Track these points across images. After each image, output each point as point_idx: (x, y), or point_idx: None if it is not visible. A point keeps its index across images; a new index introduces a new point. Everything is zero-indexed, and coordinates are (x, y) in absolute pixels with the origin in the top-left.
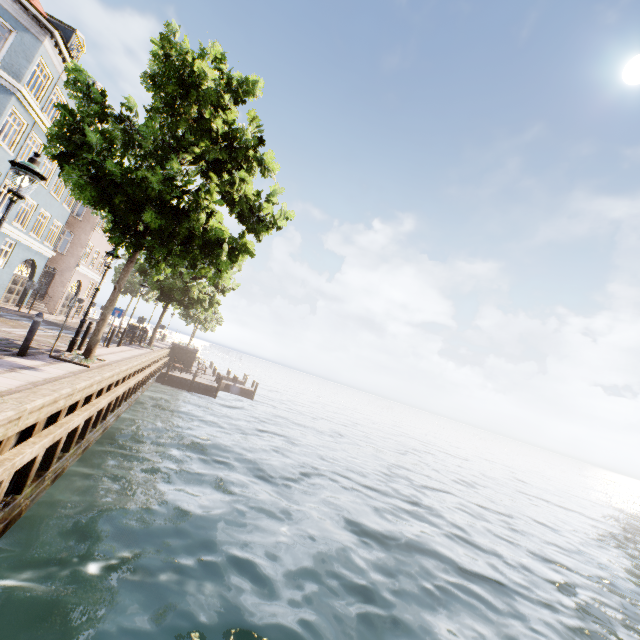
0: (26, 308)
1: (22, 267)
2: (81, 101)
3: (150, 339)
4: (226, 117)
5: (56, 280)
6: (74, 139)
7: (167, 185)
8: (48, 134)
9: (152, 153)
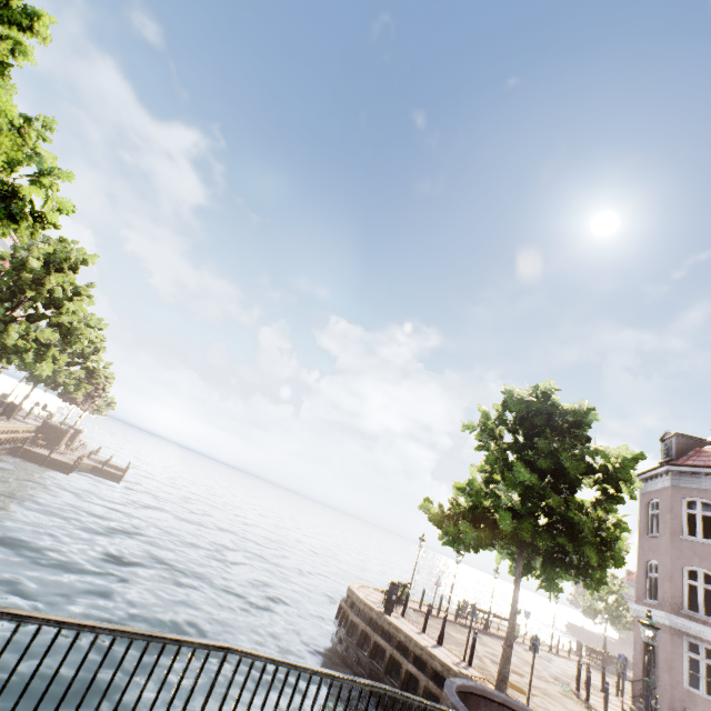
0: None
1: None
2: None
3: (11, 413)
4: (57, 279)
5: None
6: None
7: None
8: None
9: None
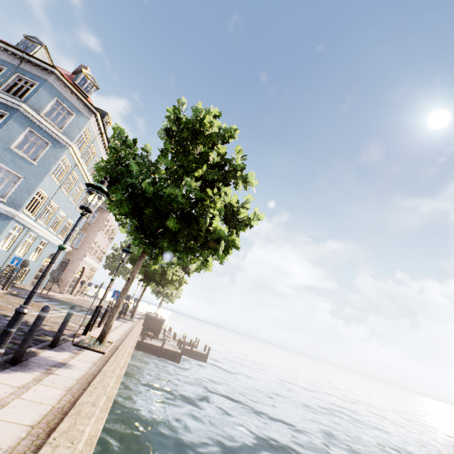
0: (44, 289)
1: (48, 259)
2: (119, 147)
3: (132, 312)
4: (218, 151)
5: (68, 267)
6: (116, 169)
7: (186, 198)
8: (97, 167)
9: (170, 176)
